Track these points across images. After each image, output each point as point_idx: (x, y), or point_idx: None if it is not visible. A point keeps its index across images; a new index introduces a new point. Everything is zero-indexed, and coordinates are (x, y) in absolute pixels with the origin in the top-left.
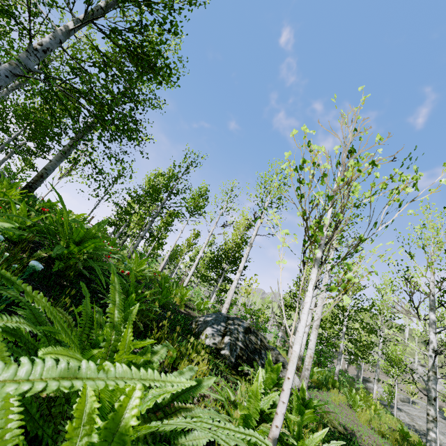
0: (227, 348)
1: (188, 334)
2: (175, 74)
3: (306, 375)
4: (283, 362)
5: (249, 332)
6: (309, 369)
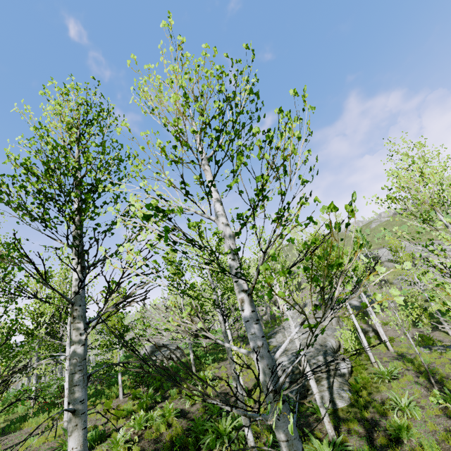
0: None
1: None
2: None
3: None
4: None
5: None
6: None
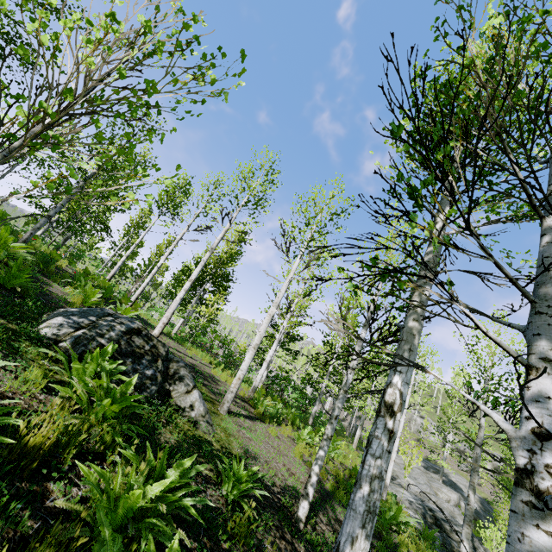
0: (69, 340)
1: (16, 318)
2: None
3: (229, 399)
4: (184, 376)
5: (136, 334)
6: (233, 392)
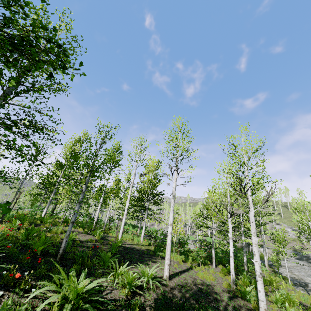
0: None
1: None
2: (72, 54)
3: None
4: None
5: None
6: None
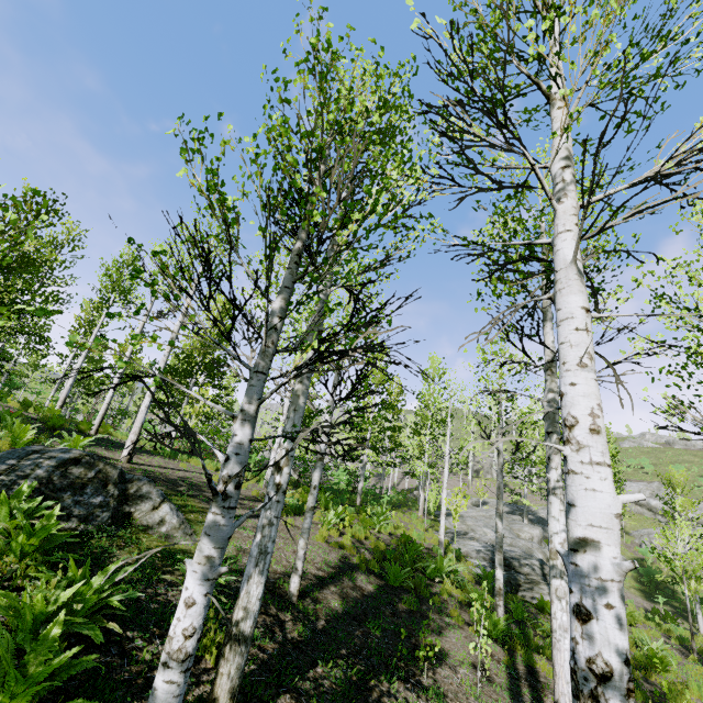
0: None
1: None
2: None
3: None
4: (148, 493)
5: (73, 465)
6: None
